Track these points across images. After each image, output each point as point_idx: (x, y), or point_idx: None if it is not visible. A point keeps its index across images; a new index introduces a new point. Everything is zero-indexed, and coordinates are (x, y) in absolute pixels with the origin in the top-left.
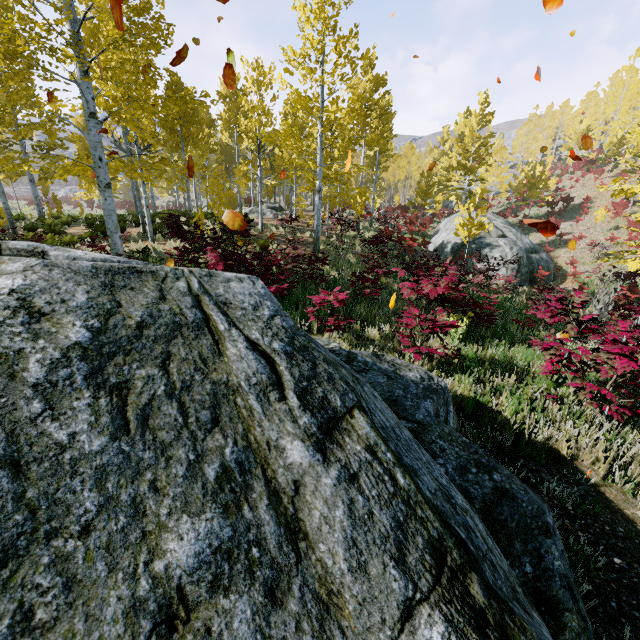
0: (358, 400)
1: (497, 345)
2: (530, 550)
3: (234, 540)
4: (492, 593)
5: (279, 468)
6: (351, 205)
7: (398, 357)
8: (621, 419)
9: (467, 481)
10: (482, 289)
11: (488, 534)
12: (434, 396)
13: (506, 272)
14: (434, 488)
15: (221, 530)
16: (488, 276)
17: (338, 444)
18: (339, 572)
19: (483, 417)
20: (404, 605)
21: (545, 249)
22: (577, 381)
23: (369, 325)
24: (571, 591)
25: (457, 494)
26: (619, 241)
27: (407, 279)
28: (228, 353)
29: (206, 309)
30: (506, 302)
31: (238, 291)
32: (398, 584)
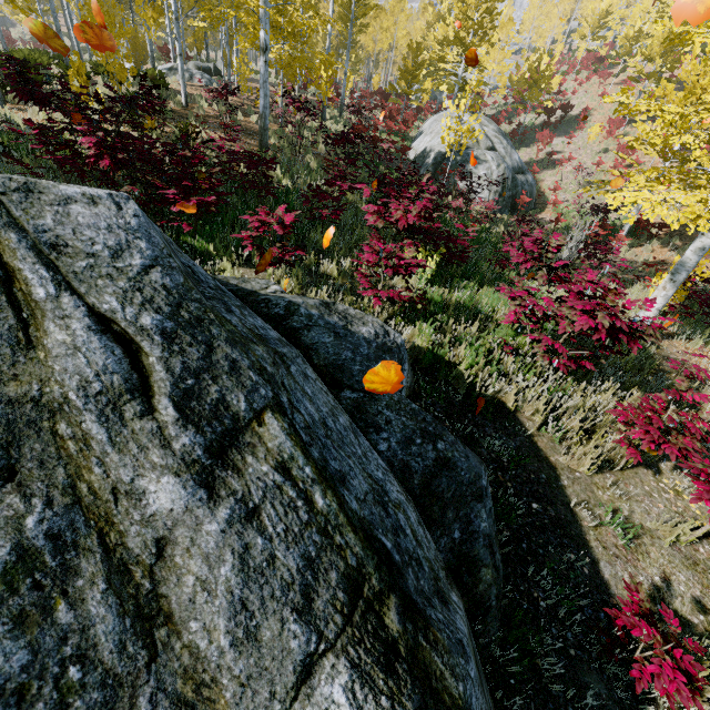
0: (275, 395)
1: (465, 287)
2: (461, 517)
3: (33, 668)
4: (409, 613)
5: (132, 526)
6: (317, 80)
7: (357, 299)
8: (566, 371)
9: (410, 455)
10: (461, 215)
11: (420, 522)
12: (387, 357)
13: (489, 195)
14: (365, 491)
15: (7, 660)
16: (469, 199)
17: (235, 469)
18: (217, 653)
19: (439, 370)
20: (303, 665)
21: (532, 170)
22: (535, 334)
23: (326, 257)
24: (491, 548)
25: (393, 485)
26: (604, 167)
27: (377, 198)
28: (48, 342)
29: (9, 258)
30: (483, 233)
31: (85, 222)
32: (298, 641)
